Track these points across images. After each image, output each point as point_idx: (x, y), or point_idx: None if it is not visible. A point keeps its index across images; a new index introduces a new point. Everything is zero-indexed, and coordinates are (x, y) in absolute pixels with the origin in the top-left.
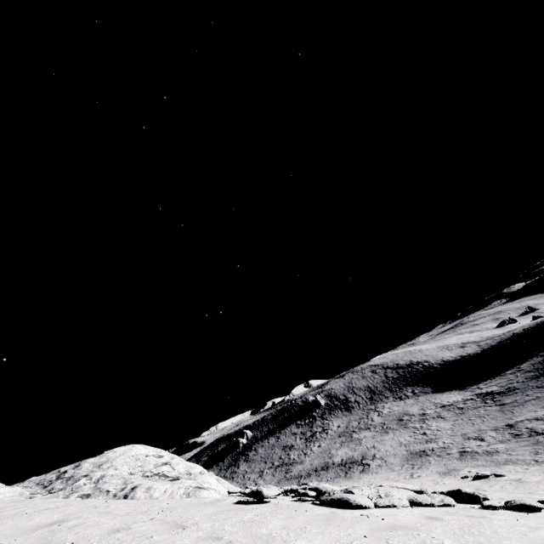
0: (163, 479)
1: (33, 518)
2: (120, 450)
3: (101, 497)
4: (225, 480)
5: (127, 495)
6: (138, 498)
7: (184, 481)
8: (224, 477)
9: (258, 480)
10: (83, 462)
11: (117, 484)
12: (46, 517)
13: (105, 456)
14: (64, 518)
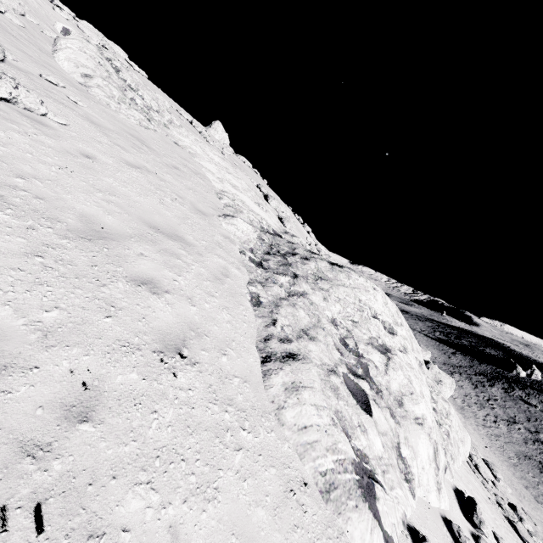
0: (355, 374)
1: (57, 282)
2: (354, 281)
3: (259, 322)
4: (466, 379)
5: (269, 360)
6: (267, 384)
7: (366, 428)
8: (468, 376)
9: (501, 422)
10: (313, 260)
11: (296, 322)
12: (51, 299)
13: (335, 273)
14: (8, 337)
